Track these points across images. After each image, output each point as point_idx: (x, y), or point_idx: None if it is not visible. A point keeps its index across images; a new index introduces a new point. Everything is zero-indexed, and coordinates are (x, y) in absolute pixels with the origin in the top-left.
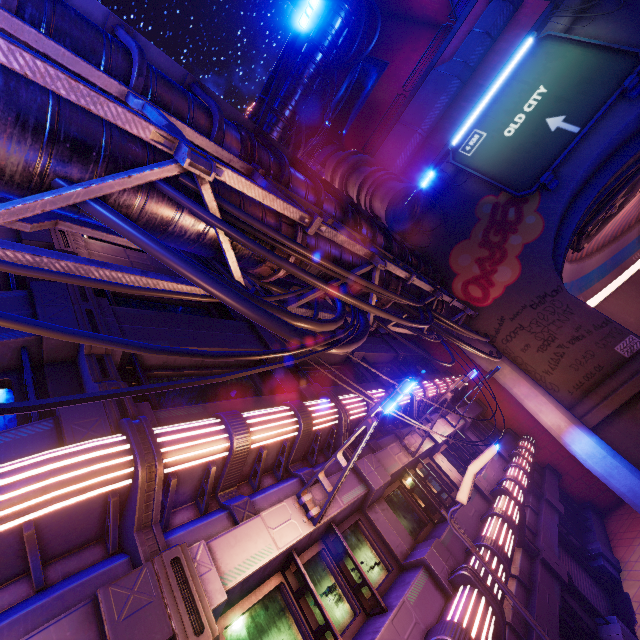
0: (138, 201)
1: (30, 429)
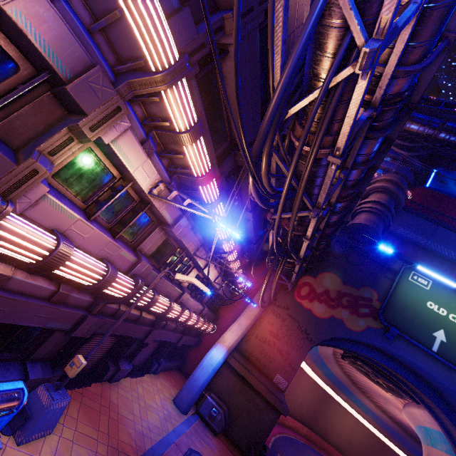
0: (335, 21)
1: None
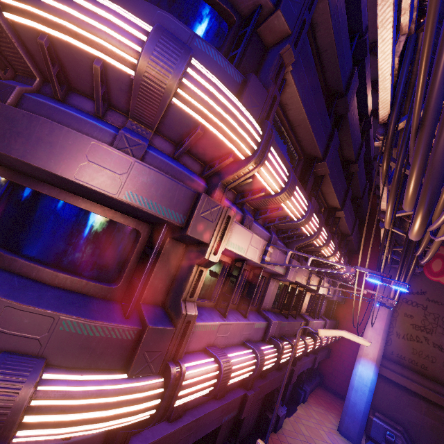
0: None
1: (232, 71)
